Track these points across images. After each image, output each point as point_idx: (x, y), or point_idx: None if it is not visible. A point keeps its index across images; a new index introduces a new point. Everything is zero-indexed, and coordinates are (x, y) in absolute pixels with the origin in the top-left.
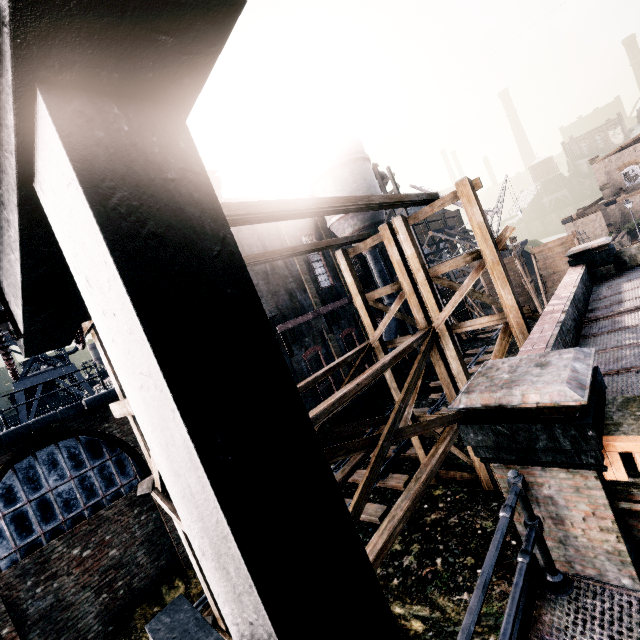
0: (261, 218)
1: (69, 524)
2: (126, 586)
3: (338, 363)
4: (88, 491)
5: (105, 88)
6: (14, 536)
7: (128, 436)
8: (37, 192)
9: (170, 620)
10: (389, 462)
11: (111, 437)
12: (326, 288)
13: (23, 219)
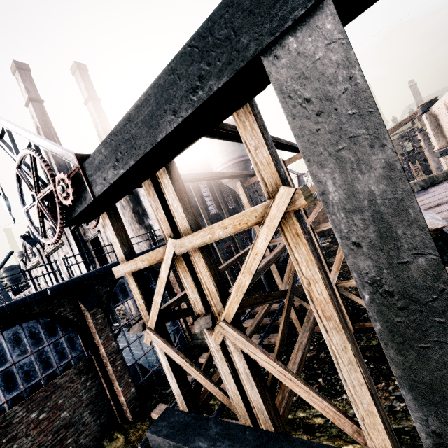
0: (239, 138)
1: (28, 392)
2: (74, 443)
3: (243, 253)
4: (45, 363)
5: (337, 8)
6: None
7: (78, 318)
8: (264, 60)
9: (167, 423)
10: (269, 327)
11: (65, 318)
12: (214, 214)
13: (228, 81)
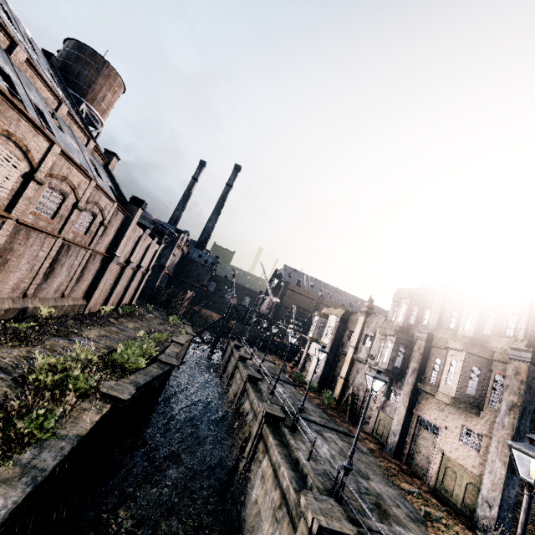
0: None
1: None
2: None
3: None
4: None
5: None
6: None
7: None
8: None
9: None
10: None
11: None
12: None
13: None
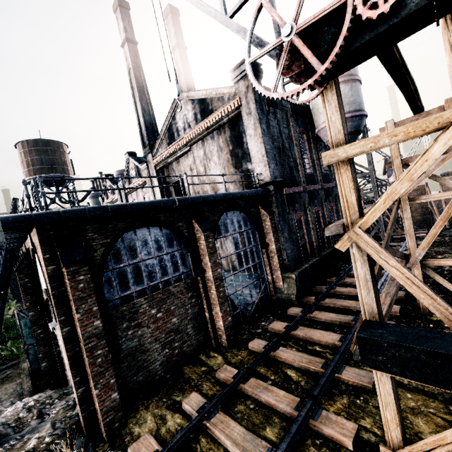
0: None
1: (150, 290)
2: (179, 348)
3: None
4: (163, 270)
5: None
6: (117, 287)
7: (191, 237)
8: None
9: (385, 331)
10: None
11: (182, 234)
12: (309, 174)
13: None
